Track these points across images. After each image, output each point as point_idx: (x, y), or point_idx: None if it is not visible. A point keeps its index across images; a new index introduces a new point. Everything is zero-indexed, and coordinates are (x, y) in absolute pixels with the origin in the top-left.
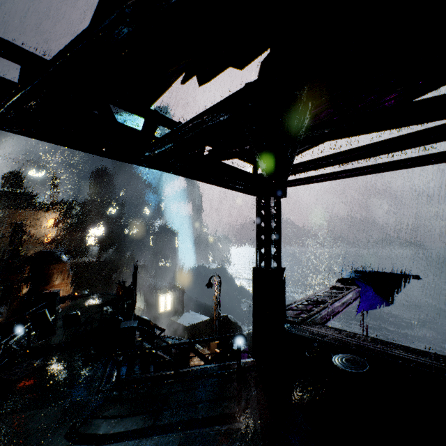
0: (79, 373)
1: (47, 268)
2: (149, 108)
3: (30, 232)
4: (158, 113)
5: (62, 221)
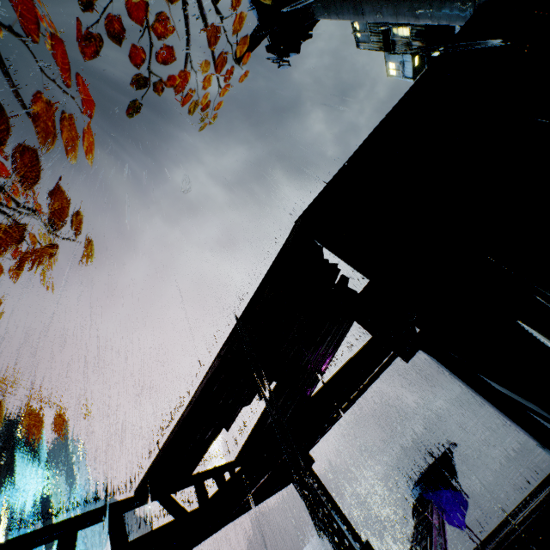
0: None
1: None
2: (194, 474)
3: None
4: (200, 473)
5: None
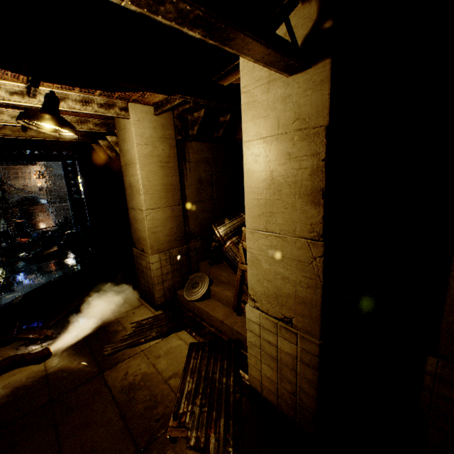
0: (17, 253)
1: (29, 209)
2: None
3: (23, 182)
4: None
5: (47, 172)
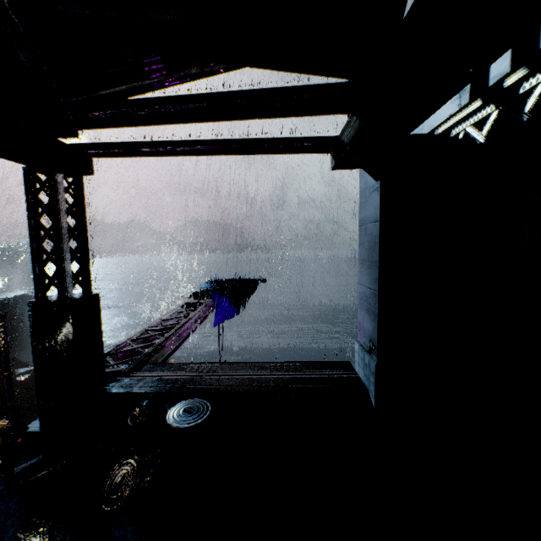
0: None
1: None
2: None
3: None
4: None
5: None
